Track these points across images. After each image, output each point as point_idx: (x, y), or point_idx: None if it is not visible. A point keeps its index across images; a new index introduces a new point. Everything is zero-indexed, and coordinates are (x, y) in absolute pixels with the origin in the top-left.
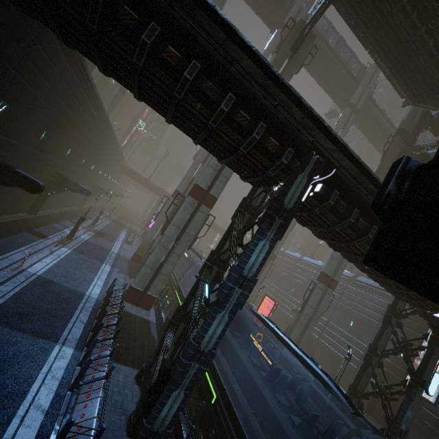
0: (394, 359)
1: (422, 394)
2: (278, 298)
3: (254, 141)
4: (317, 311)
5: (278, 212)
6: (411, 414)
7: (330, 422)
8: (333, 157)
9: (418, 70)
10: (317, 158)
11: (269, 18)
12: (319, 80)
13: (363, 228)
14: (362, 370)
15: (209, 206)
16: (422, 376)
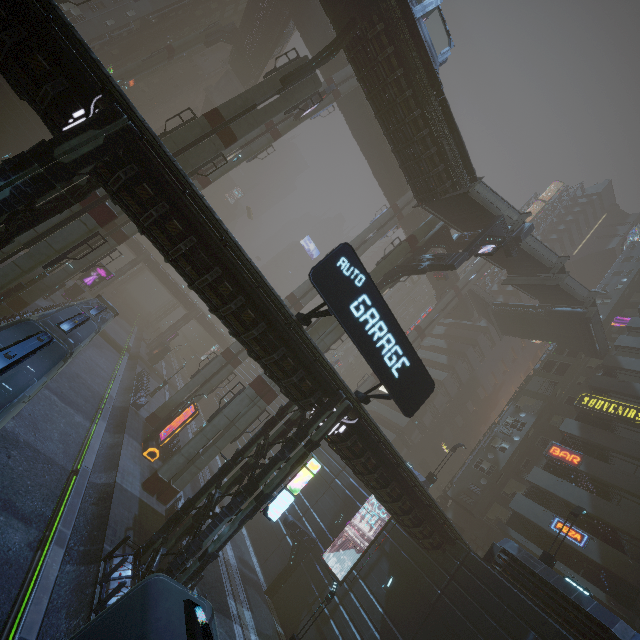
0: (330, 524)
1: (255, 511)
2: (245, 436)
3: (5, 45)
4: (234, 425)
5: (41, 159)
6: (228, 533)
7: (163, 564)
8: (139, 125)
9: (415, 160)
10: (128, 124)
11: (327, 71)
12: (375, 169)
13: (178, 234)
14: (212, 481)
15: (99, 219)
16: (257, 484)
